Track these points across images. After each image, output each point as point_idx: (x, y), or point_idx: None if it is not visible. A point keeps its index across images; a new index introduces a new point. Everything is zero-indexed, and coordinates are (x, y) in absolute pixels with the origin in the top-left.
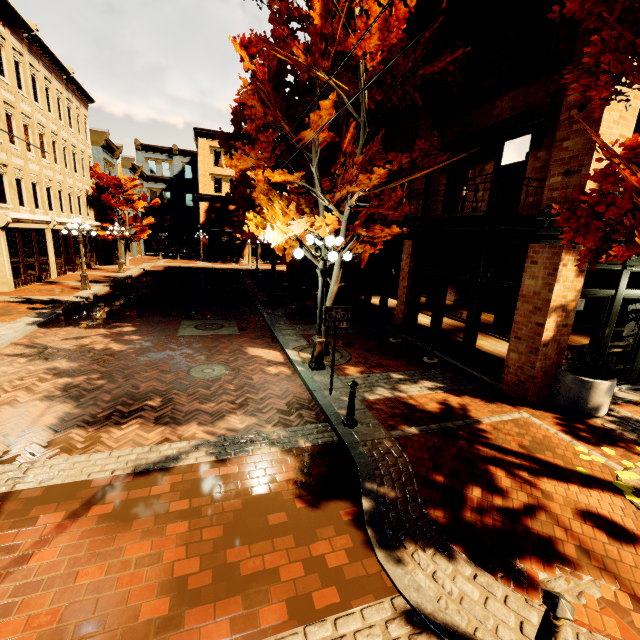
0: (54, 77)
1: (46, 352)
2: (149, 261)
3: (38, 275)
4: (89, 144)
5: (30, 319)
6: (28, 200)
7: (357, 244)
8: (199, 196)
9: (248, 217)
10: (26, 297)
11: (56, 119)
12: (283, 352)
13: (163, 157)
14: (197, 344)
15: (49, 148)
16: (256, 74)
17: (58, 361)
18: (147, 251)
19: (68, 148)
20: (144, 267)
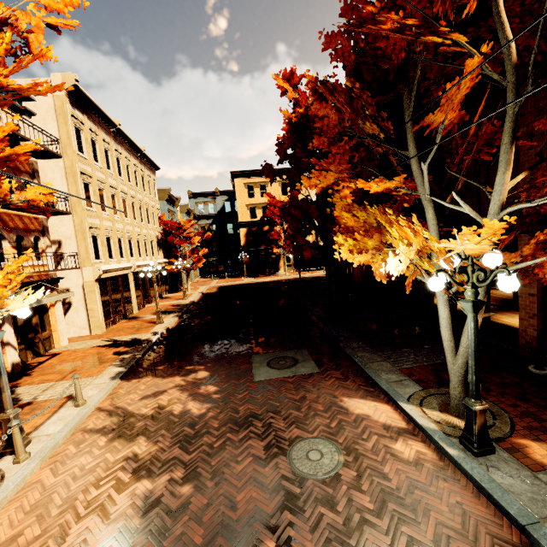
0: (132, 156)
1: (126, 423)
2: (204, 283)
3: (123, 313)
4: (157, 200)
5: (114, 370)
6: (115, 252)
7: (511, 255)
8: (239, 224)
9: (337, 242)
10: (113, 339)
11: (134, 186)
12: (394, 405)
13: (208, 199)
14: (280, 396)
15: (130, 209)
16: (298, 102)
17: (137, 441)
18: (201, 274)
19: (143, 206)
20: (202, 290)
